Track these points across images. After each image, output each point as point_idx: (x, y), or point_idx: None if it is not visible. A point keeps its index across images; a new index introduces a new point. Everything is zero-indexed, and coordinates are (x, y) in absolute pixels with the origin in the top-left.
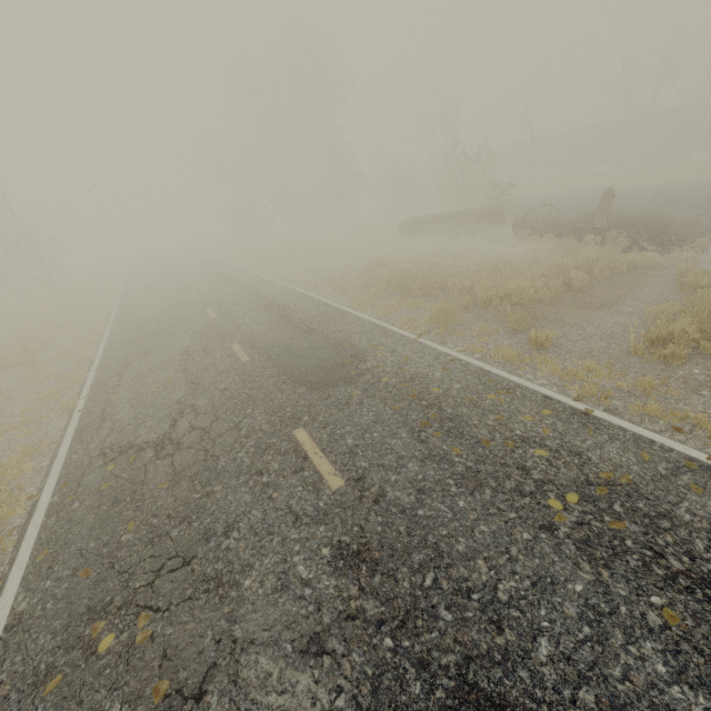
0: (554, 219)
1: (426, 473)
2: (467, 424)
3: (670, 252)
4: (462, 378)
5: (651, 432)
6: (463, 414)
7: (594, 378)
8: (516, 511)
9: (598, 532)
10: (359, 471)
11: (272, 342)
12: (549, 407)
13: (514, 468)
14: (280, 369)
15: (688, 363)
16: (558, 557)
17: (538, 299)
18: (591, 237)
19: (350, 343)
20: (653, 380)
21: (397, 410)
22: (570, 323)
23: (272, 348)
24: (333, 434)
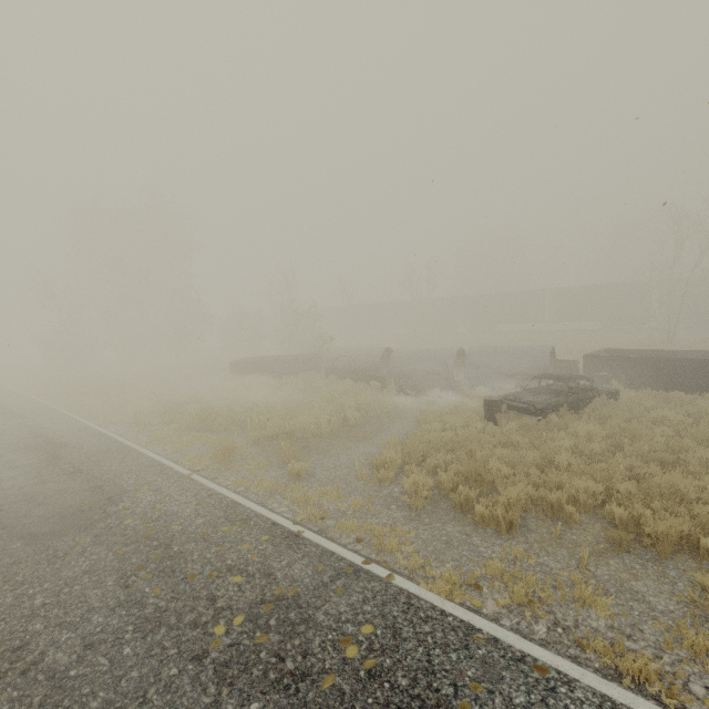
0: (353, 367)
1: (108, 623)
2: (185, 561)
3: (419, 397)
4: (210, 512)
5: (337, 545)
6: (188, 550)
7: (325, 502)
8: (179, 646)
9: (243, 650)
10: (26, 637)
11: (15, 488)
12: (271, 532)
13: (205, 599)
14: (3, 521)
15: (394, 484)
16: (192, 686)
17: (321, 433)
18: (374, 382)
19: (114, 484)
20: (359, 499)
21: (120, 555)
22: (331, 454)
23: (10, 495)
24: (22, 596)
